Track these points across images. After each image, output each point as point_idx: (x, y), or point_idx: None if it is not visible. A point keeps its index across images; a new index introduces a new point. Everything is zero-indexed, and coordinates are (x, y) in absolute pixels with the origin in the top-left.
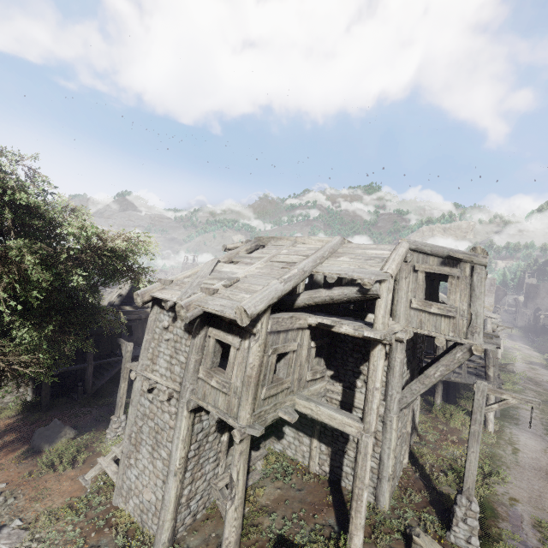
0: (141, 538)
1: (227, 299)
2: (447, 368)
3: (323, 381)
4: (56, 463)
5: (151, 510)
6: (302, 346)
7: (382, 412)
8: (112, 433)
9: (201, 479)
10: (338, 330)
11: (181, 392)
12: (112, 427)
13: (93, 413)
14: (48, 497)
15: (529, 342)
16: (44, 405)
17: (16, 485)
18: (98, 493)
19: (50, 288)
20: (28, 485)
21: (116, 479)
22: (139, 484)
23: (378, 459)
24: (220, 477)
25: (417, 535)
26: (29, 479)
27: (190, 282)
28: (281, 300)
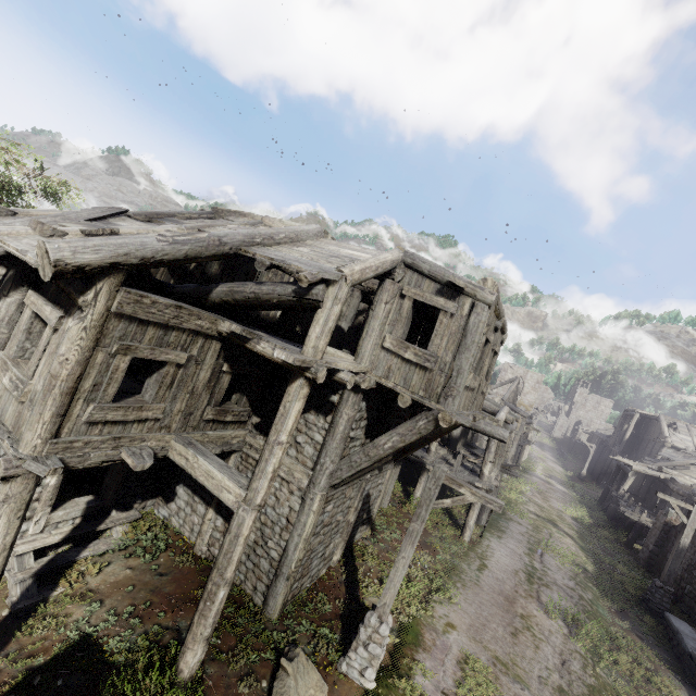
0: None
1: None
2: (402, 439)
3: (241, 429)
4: None
5: None
6: (202, 364)
7: (305, 485)
8: None
9: None
10: (254, 346)
11: None
12: None
13: None
14: None
15: (558, 456)
16: None
17: None
18: None
19: None
20: None
21: None
22: None
23: (282, 548)
24: (29, 538)
25: (292, 658)
26: None
27: (33, 217)
28: (191, 289)
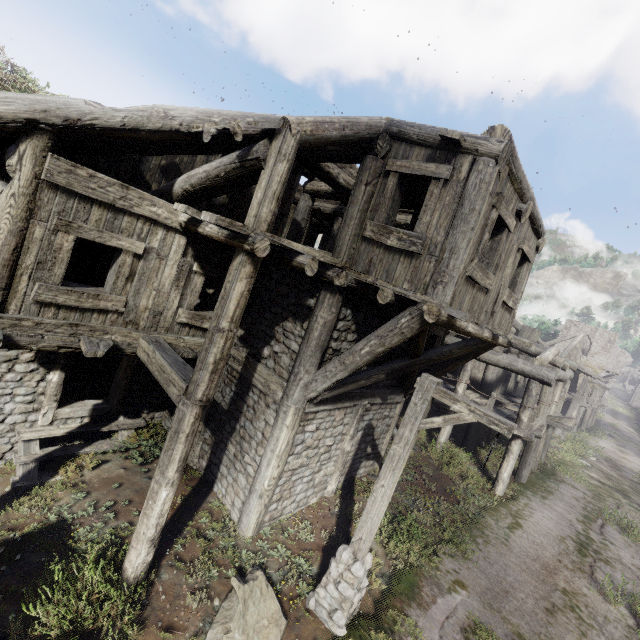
0: None
1: None
2: (381, 342)
3: None
4: None
5: None
6: (167, 259)
7: (279, 397)
8: None
9: None
10: (203, 229)
11: None
12: None
13: None
14: None
15: (637, 426)
16: None
17: None
18: None
19: None
20: None
21: None
22: None
23: (257, 464)
24: (38, 428)
25: (249, 580)
26: None
27: None
28: (161, 187)
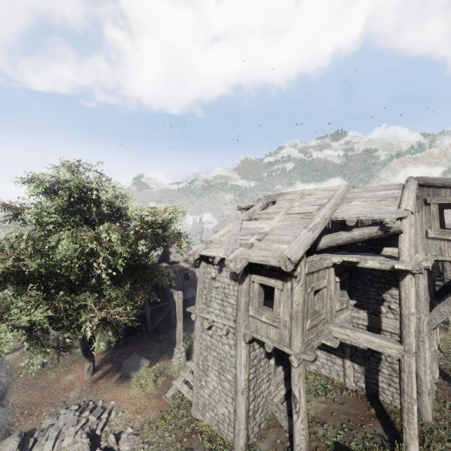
0: (222, 442)
1: (265, 250)
2: None
3: (348, 310)
4: (143, 385)
5: (226, 421)
6: (330, 282)
7: None
8: (177, 361)
9: (260, 396)
10: (364, 265)
11: (236, 328)
12: (176, 357)
13: (157, 346)
14: (144, 410)
15: None
16: (122, 342)
17: (121, 402)
18: (179, 408)
19: (128, 257)
20: (129, 402)
21: (189, 396)
22: (211, 400)
23: None
24: (273, 394)
25: None
26: (128, 398)
27: (228, 240)
28: None
